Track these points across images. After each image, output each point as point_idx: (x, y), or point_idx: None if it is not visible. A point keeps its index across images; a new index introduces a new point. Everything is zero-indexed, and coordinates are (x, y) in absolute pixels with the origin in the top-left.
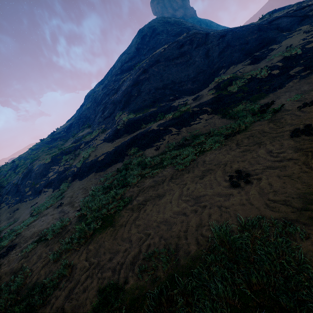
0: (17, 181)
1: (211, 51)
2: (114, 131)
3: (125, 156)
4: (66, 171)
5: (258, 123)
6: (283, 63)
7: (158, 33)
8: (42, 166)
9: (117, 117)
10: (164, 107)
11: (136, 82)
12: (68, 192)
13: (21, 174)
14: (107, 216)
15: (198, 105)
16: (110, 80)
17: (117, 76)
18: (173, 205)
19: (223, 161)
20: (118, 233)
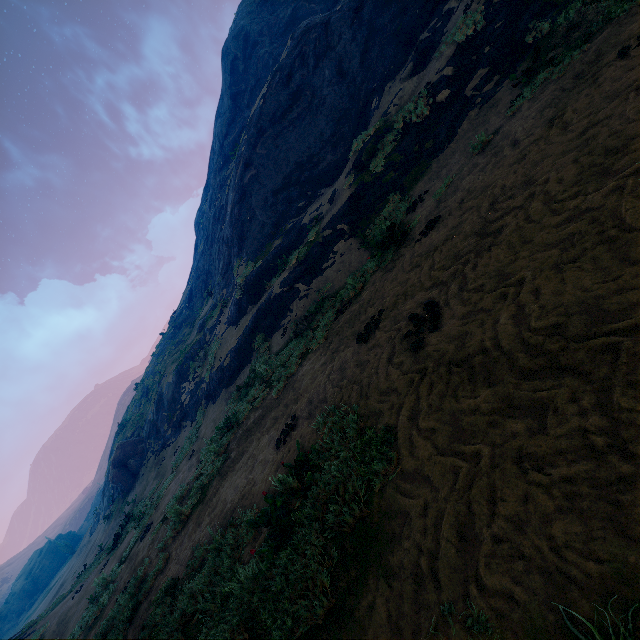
0: (153, 416)
1: (345, 60)
2: (234, 304)
3: (253, 352)
4: (198, 390)
5: (375, 276)
6: (455, 66)
7: (254, 42)
8: (170, 386)
9: (236, 272)
10: (291, 234)
11: (242, 192)
12: (202, 427)
13: (154, 405)
14: (206, 485)
15: (330, 224)
16: (215, 186)
17: (220, 172)
18: (240, 473)
19: (303, 385)
20: (201, 513)
